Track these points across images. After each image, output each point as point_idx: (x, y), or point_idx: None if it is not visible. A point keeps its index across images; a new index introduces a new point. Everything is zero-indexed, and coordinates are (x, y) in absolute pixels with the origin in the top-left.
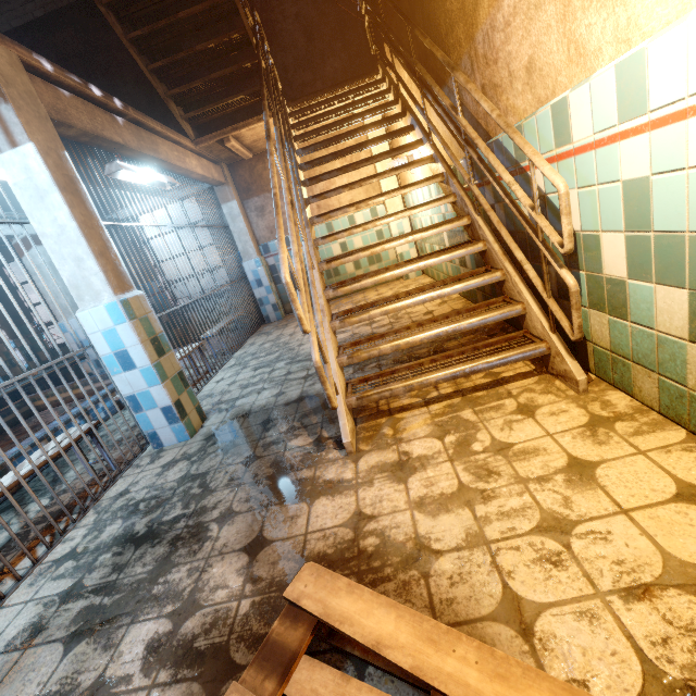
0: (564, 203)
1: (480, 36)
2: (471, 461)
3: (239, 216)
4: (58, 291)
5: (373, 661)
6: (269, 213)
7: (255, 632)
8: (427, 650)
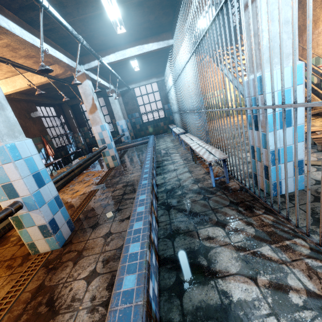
0: None
1: (305, 35)
2: (318, 126)
3: None
4: (118, 110)
5: None
6: None
7: None
8: None
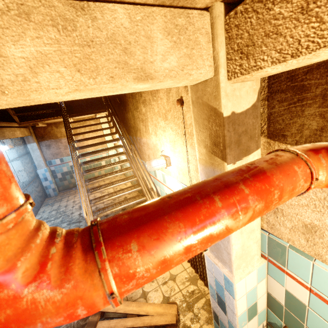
0: (156, 193)
1: (138, 138)
2: None
3: (37, 150)
4: None
5: (115, 316)
6: (53, 148)
7: (81, 324)
8: (126, 307)
